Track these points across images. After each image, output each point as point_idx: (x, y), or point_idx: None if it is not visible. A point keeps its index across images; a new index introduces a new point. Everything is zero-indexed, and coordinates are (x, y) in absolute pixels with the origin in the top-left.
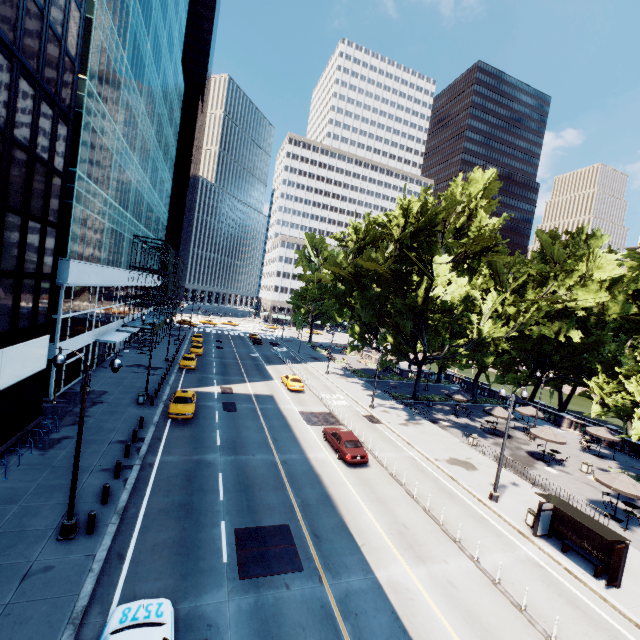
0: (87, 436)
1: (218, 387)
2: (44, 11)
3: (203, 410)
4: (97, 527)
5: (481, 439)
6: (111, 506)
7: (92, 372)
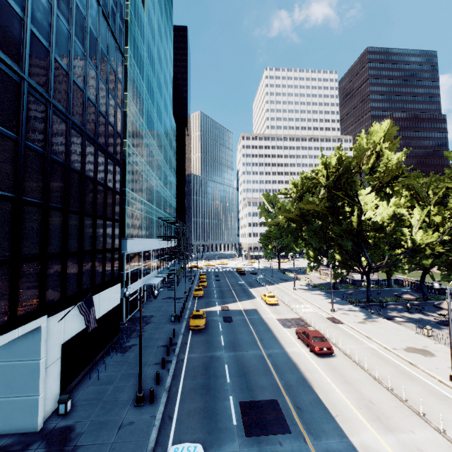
0: (145, 343)
1: (219, 307)
2: (106, 117)
3: (211, 323)
4: (155, 399)
5: (436, 330)
6: (162, 386)
7: (144, 304)
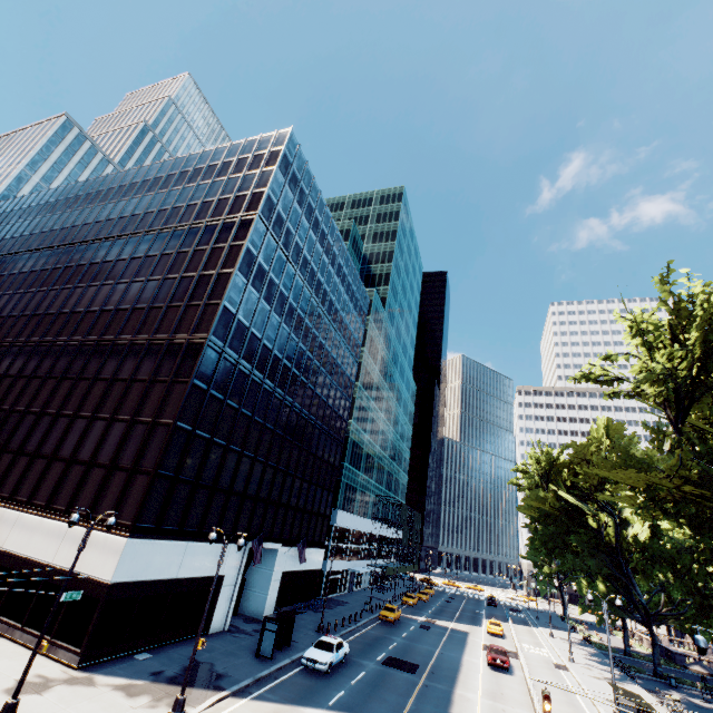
0: (334, 613)
1: (424, 618)
2: (337, 412)
3: (404, 623)
4: (330, 634)
5: None
6: (337, 632)
7: (344, 593)
